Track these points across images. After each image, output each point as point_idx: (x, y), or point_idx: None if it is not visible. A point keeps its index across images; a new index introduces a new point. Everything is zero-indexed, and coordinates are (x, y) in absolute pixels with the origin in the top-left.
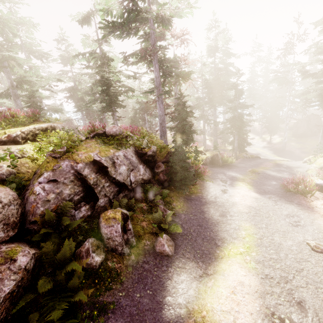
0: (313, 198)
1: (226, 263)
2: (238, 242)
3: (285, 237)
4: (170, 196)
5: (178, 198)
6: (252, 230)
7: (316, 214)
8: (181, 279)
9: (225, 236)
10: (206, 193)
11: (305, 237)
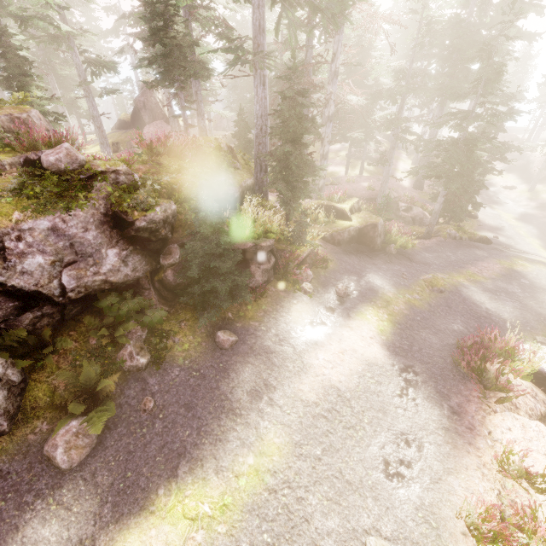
0: (503, 405)
1: (143, 535)
2: (216, 484)
3: (335, 503)
4: (180, 318)
5: (198, 324)
6: (275, 461)
7: (467, 459)
8: (40, 534)
9: (208, 457)
10: (269, 324)
11: (379, 521)
